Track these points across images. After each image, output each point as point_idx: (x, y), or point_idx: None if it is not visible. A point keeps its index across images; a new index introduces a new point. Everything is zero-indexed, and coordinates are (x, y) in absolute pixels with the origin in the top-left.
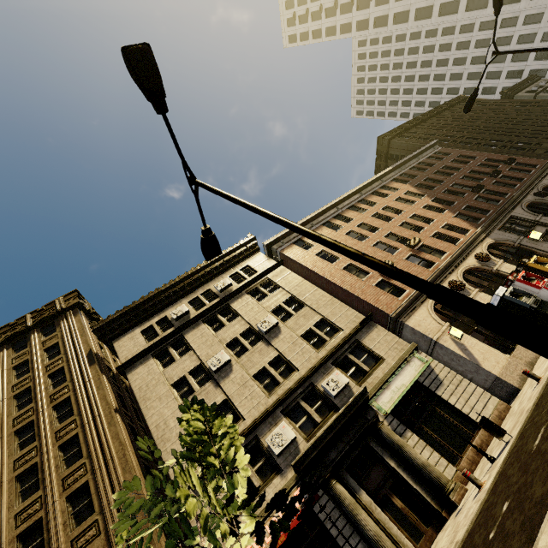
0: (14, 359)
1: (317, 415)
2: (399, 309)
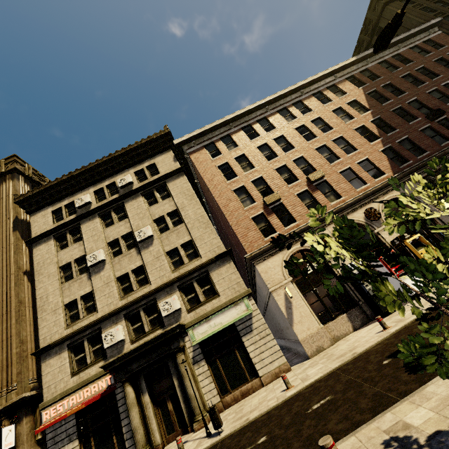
0: None
1: (147, 326)
2: (256, 252)
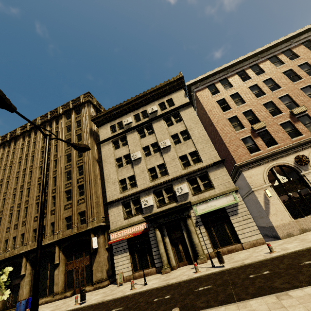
0: (66, 122)
1: (166, 199)
2: (244, 163)
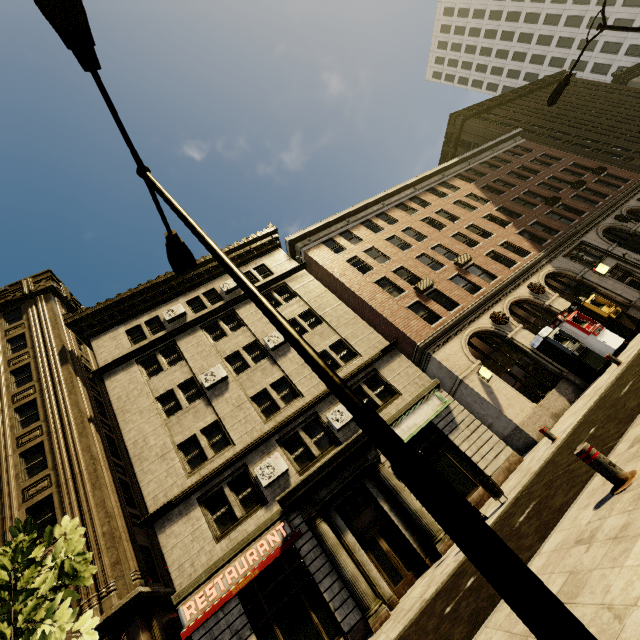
0: None
1: (315, 448)
2: (429, 339)
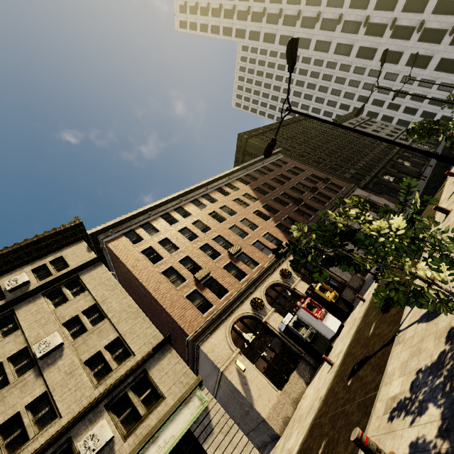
0: None
1: None
2: (198, 330)
